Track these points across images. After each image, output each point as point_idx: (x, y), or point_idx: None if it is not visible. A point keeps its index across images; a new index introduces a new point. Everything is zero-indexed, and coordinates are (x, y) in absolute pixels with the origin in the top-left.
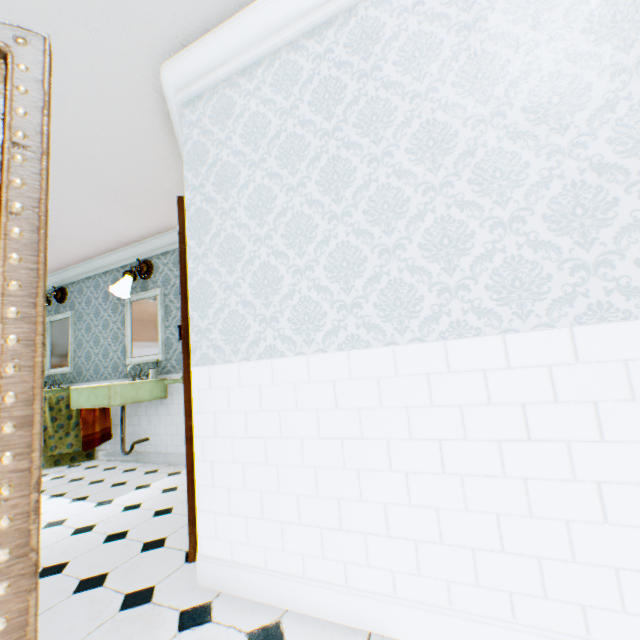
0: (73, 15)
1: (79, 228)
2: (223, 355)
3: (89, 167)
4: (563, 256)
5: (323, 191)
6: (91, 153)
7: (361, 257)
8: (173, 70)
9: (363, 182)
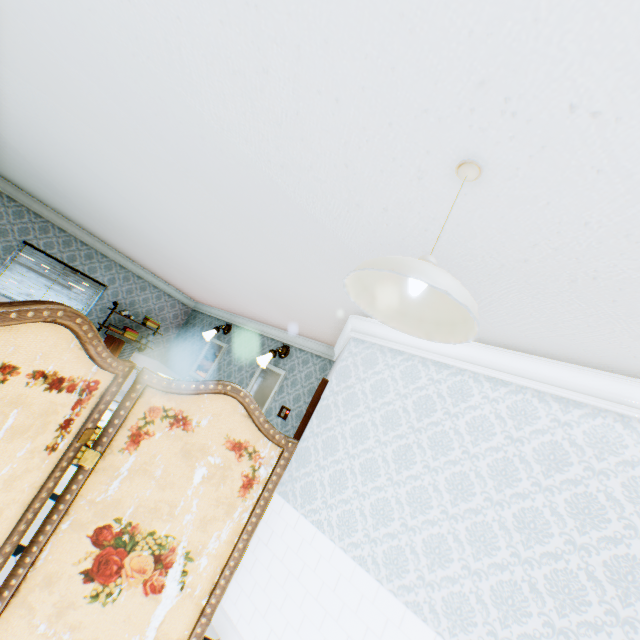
0: (322, 290)
1: (262, 313)
2: (295, 501)
3: (288, 308)
4: (489, 618)
5: (393, 458)
6: (294, 307)
7: (392, 515)
8: (357, 320)
9: (415, 473)
